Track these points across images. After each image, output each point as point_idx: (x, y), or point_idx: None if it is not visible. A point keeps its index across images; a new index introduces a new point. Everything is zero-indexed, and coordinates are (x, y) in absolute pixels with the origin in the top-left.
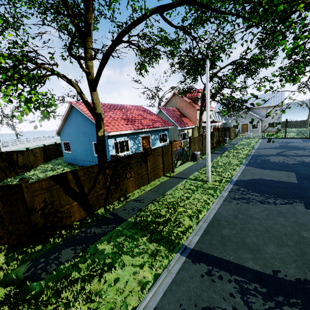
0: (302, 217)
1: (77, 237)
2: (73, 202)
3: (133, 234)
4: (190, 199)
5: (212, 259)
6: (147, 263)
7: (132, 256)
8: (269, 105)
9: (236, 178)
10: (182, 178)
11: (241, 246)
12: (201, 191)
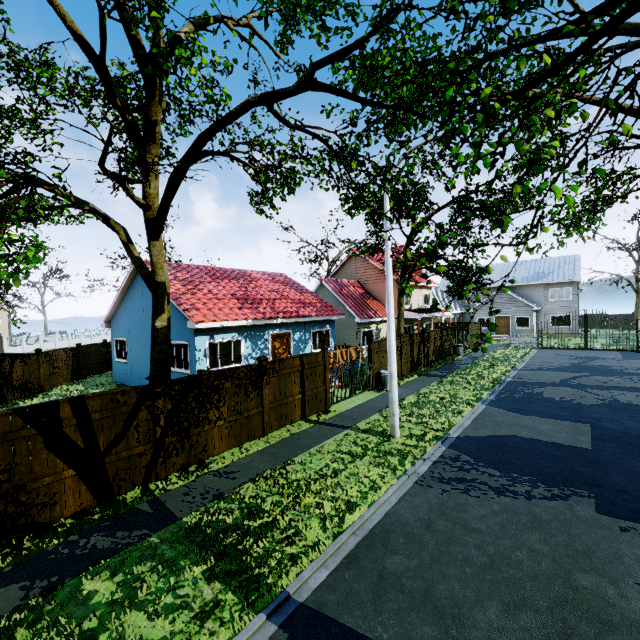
0: (585, 535)
1: (51, 556)
2: (66, 470)
3: (179, 557)
4: (339, 475)
5: (339, 637)
6: (178, 638)
7: (152, 615)
8: (549, 282)
9: (459, 431)
10: (340, 427)
11: (420, 604)
12: (372, 458)
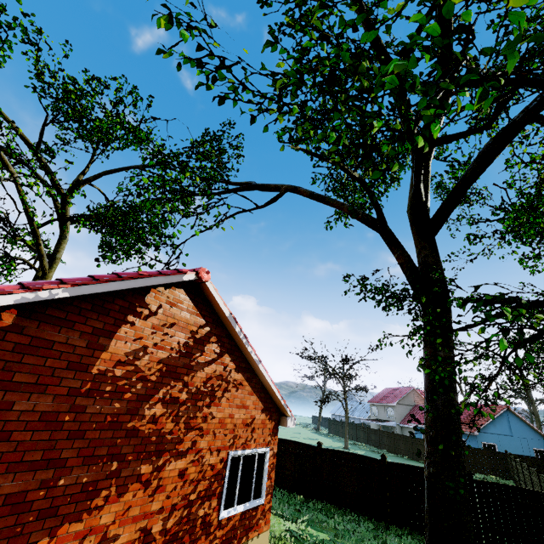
0: None
1: None
2: None
3: None
4: None
5: None
6: None
7: None
8: None
9: None
10: None
11: None
12: None
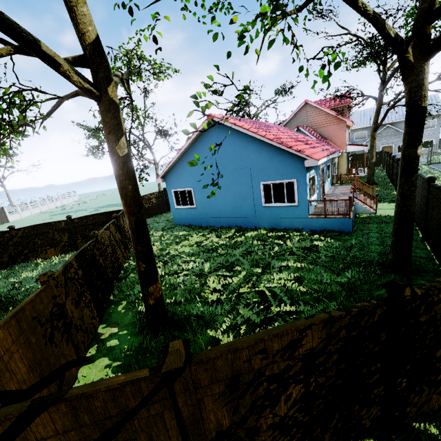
0: None
1: None
2: None
3: None
4: None
5: None
6: None
7: None
8: None
9: None
10: None
11: None
12: None
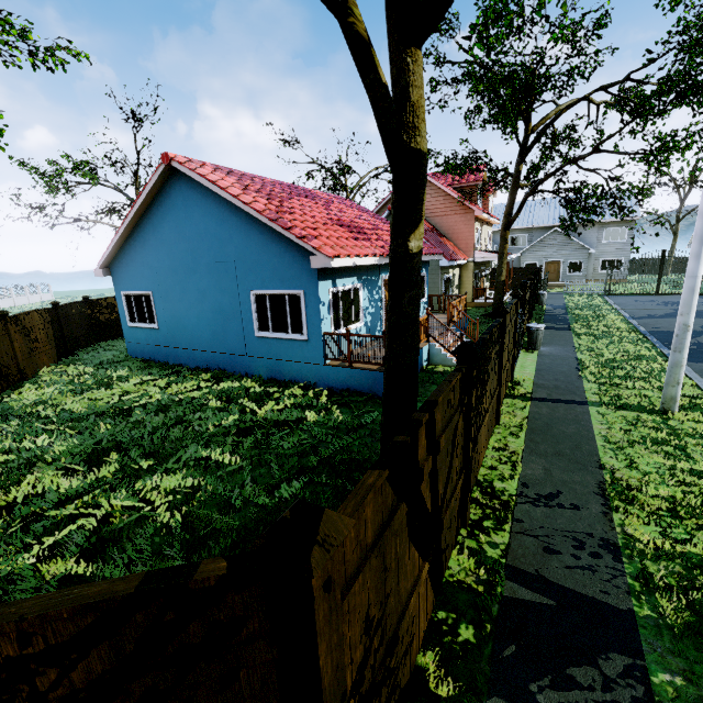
0: None
1: None
2: (421, 568)
3: None
4: None
5: None
6: None
7: None
8: (606, 220)
9: None
10: (573, 403)
11: None
12: None
